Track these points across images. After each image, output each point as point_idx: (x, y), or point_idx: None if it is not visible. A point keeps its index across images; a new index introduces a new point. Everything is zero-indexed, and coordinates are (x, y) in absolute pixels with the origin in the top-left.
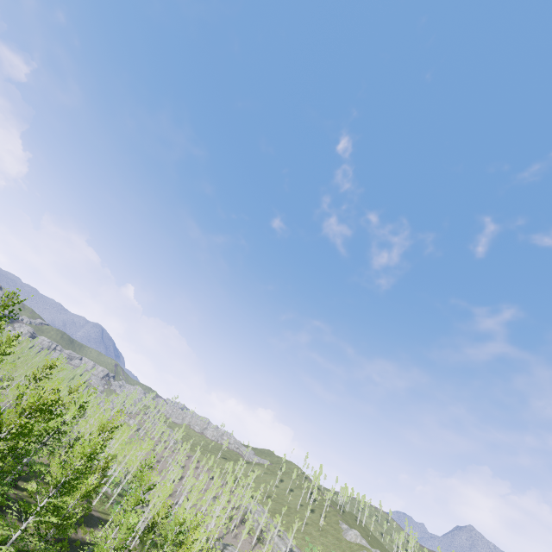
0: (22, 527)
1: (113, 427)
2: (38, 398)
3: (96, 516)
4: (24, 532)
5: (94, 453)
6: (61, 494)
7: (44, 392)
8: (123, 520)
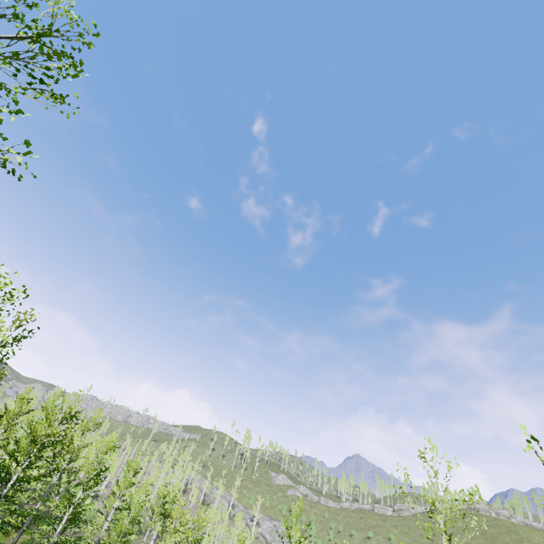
0: (64, 520)
1: (96, 425)
2: (70, 407)
3: (57, 516)
4: (6, 542)
5: (115, 446)
6: (89, 487)
7: (64, 401)
8: (131, 500)
